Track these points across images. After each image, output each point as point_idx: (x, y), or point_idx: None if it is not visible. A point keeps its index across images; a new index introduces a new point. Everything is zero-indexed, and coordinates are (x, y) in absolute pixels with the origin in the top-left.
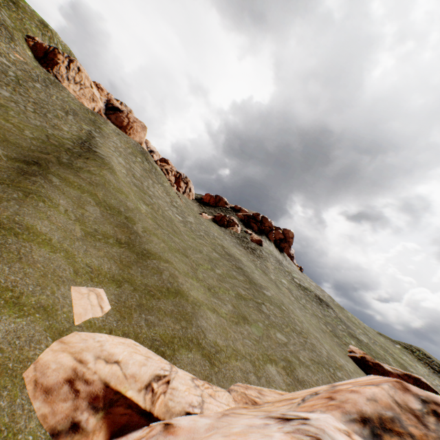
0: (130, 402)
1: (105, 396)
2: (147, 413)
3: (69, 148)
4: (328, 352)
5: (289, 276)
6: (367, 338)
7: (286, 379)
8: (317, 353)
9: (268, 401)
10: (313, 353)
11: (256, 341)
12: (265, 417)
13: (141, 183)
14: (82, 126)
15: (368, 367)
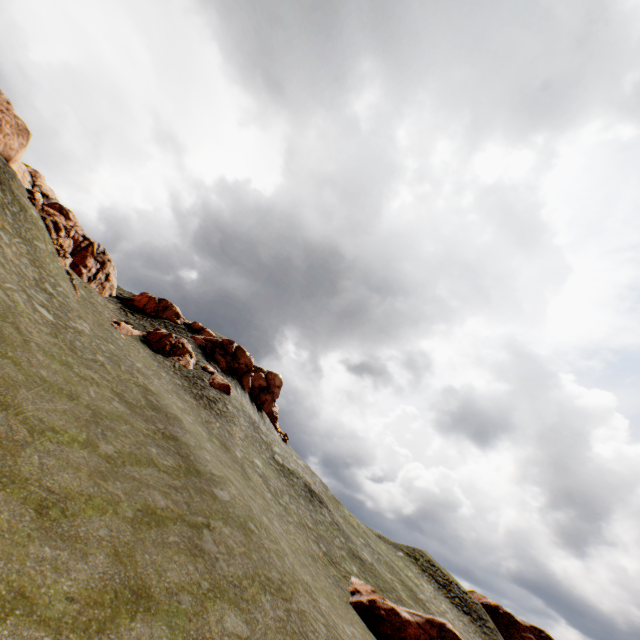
0: None
1: None
2: None
3: None
4: (327, 622)
5: (268, 452)
6: (371, 552)
7: None
8: None
9: None
10: None
11: None
12: None
13: None
14: None
15: (380, 620)
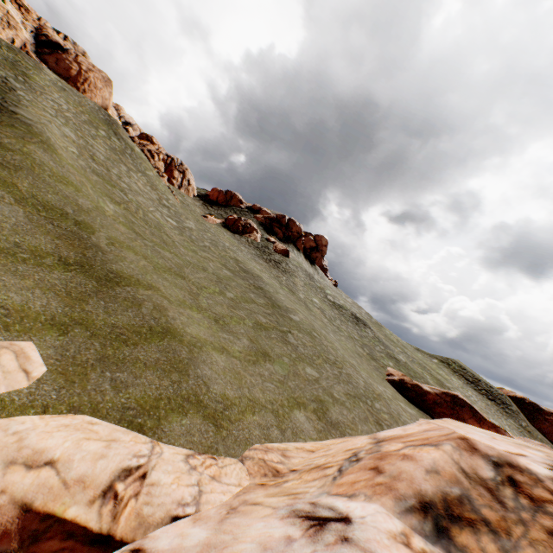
0: (73, 527)
1: (23, 528)
2: (103, 538)
3: None
4: (365, 381)
5: (322, 294)
6: (405, 357)
7: (317, 424)
8: (353, 385)
9: (294, 467)
10: (349, 385)
11: (281, 382)
12: (287, 515)
13: (108, 171)
14: None
15: (407, 389)
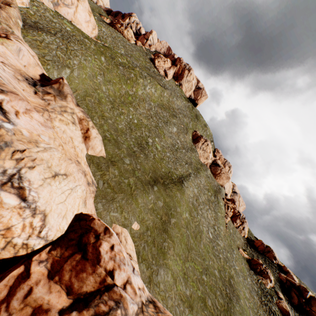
0: None
1: None
2: None
3: (173, 178)
4: None
5: None
6: None
7: None
8: None
9: None
10: None
11: None
12: None
13: (198, 205)
14: (188, 170)
15: None
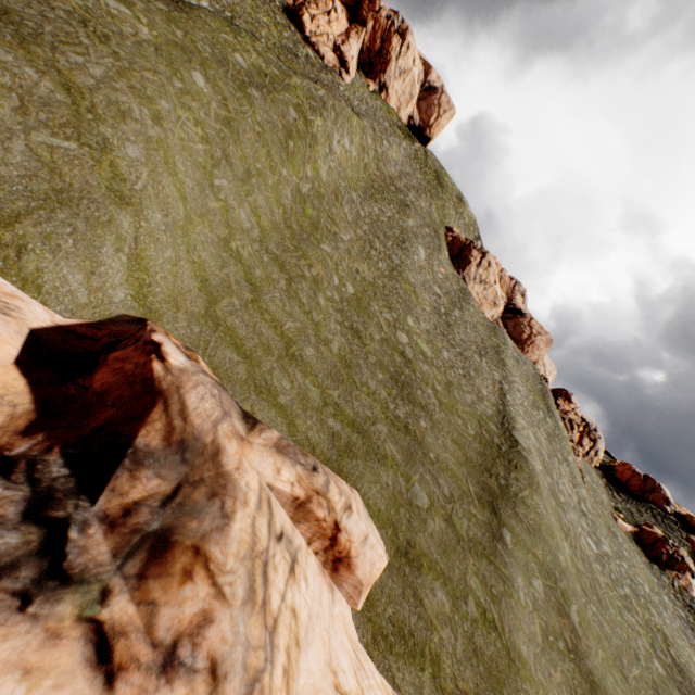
0: None
1: None
2: None
3: (498, 443)
4: None
5: None
6: None
7: None
8: None
9: None
10: None
11: None
12: None
13: (551, 478)
14: (493, 376)
15: None
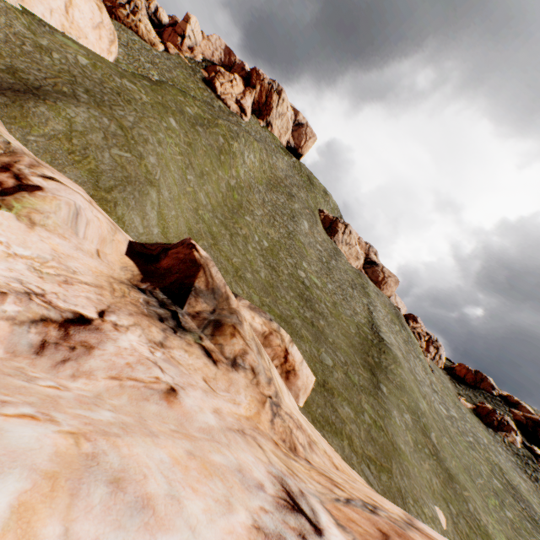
0: None
1: None
2: None
3: (371, 338)
4: None
5: None
6: None
7: None
8: None
9: None
10: None
11: None
12: None
13: (409, 365)
14: (362, 301)
15: None
